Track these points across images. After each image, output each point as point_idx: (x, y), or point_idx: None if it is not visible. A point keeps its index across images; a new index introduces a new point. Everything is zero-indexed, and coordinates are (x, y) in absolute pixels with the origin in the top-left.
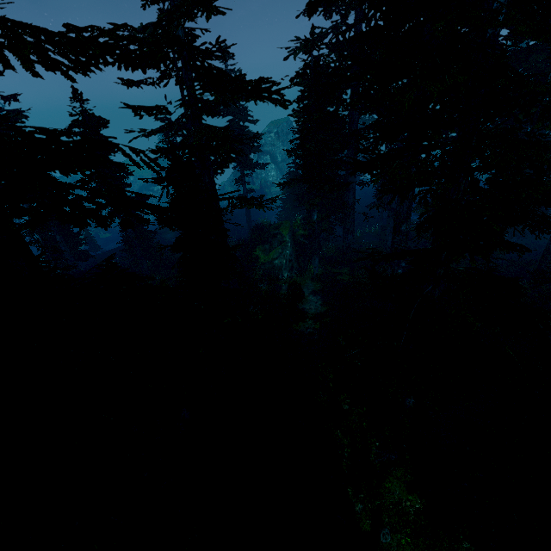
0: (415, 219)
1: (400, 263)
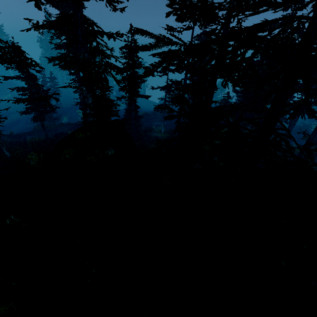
0: None
1: None
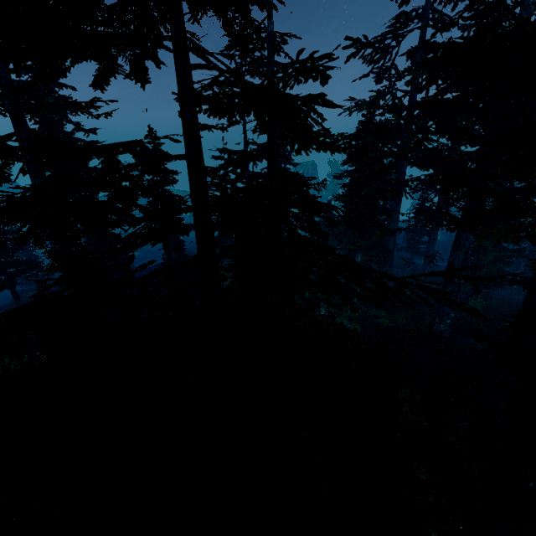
0: (439, 265)
1: (450, 313)
